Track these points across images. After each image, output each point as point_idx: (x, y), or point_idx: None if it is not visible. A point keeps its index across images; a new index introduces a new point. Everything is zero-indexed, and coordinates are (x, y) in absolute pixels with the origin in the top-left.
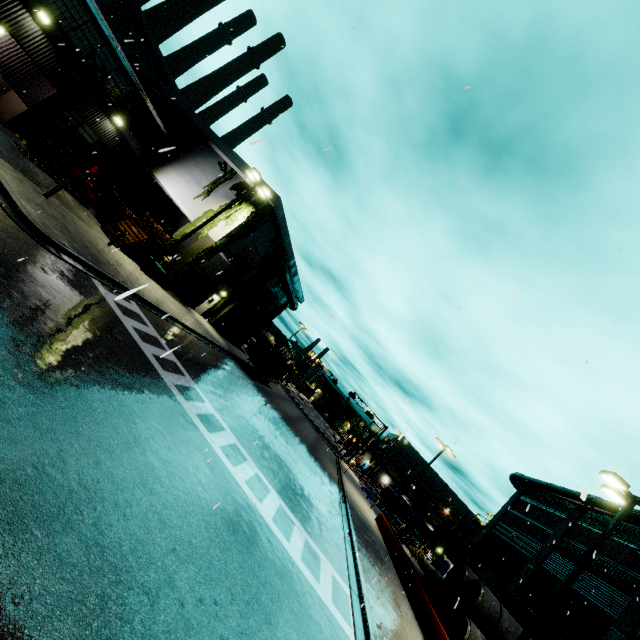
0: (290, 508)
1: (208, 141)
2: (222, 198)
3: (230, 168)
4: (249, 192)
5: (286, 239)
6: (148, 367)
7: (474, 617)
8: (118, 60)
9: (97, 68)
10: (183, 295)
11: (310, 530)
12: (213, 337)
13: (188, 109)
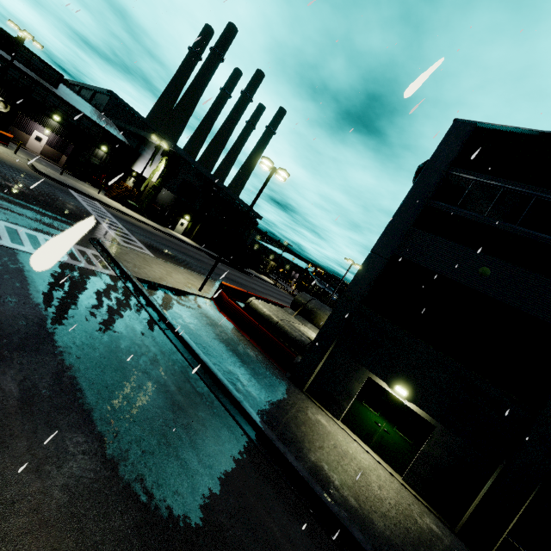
0: (144, 245)
1: (148, 139)
2: (157, 162)
3: (159, 146)
4: (157, 148)
5: (203, 170)
6: (76, 201)
7: (293, 307)
8: (91, 121)
9: (85, 129)
10: (160, 221)
11: (154, 253)
12: (180, 238)
13: (138, 130)
